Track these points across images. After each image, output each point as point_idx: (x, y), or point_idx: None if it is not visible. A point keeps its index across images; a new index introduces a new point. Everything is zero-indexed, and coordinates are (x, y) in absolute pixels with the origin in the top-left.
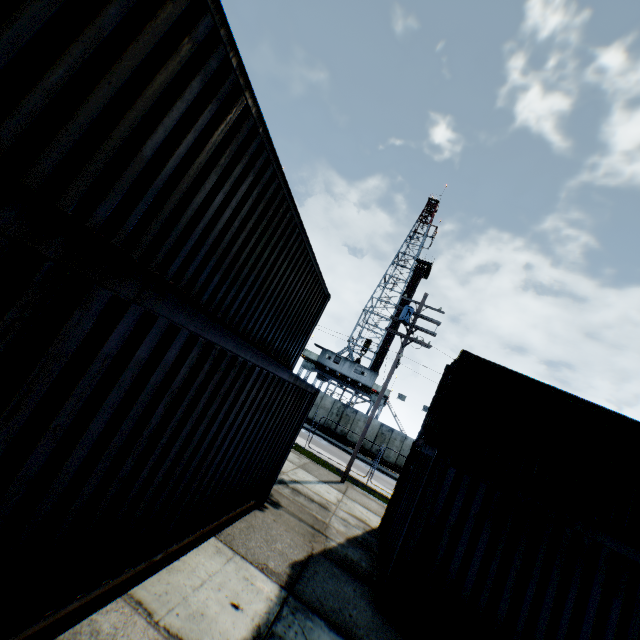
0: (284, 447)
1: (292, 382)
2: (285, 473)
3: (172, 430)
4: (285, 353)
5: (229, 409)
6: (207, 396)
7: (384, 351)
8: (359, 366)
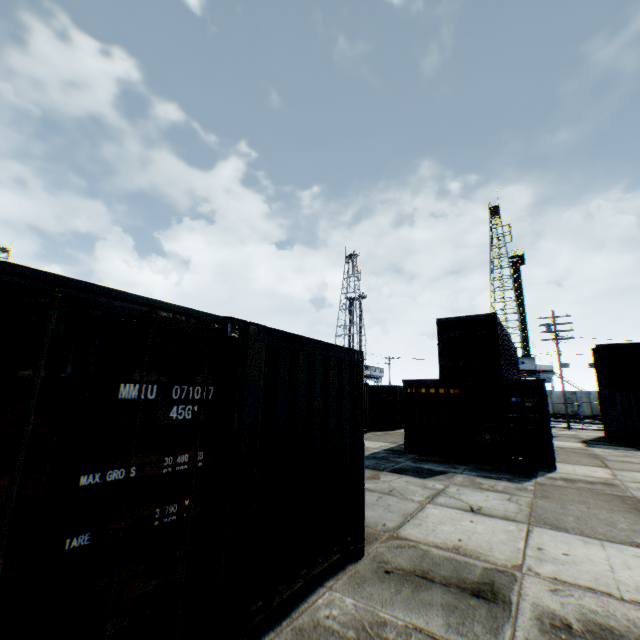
0: None
1: None
2: None
3: None
4: None
5: None
6: None
7: (526, 337)
8: None
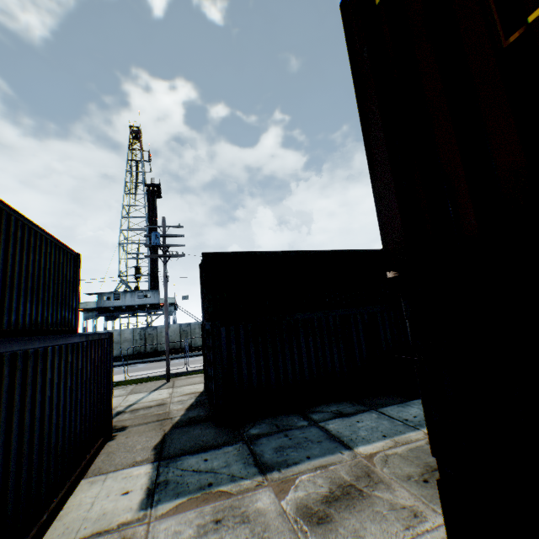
0: (106, 388)
1: (85, 340)
2: (119, 406)
3: (4, 429)
4: (63, 321)
5: (43, 389)
6: (19, 391)
7: (155, 270)
8: (140, 292)
